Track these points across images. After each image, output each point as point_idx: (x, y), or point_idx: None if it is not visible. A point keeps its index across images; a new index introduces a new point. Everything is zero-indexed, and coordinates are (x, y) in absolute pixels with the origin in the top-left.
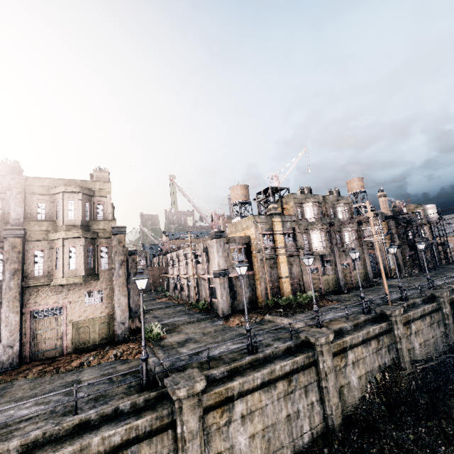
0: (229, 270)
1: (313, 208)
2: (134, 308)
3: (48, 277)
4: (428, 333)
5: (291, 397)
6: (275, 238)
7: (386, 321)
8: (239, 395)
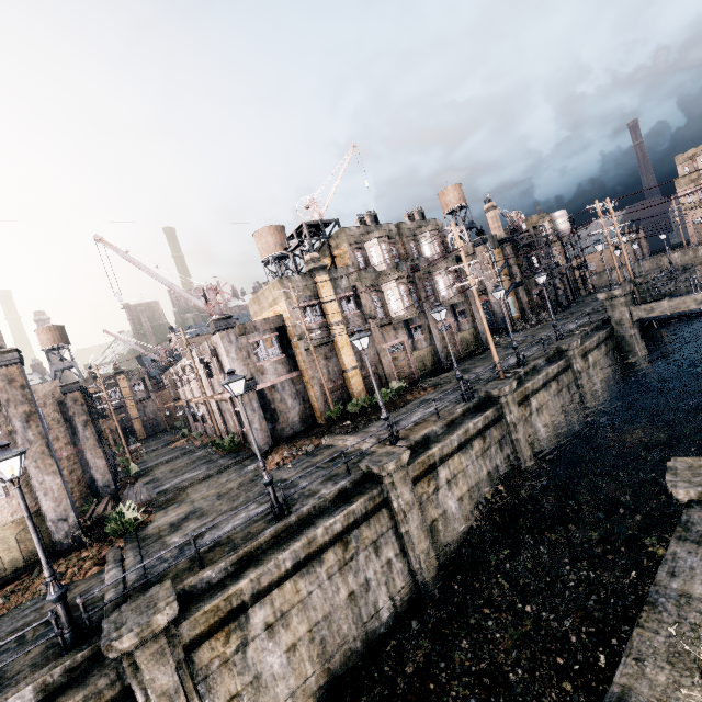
0: (256, 379)
1: (381, 248)
2: (101, 481)
3: None
4: (556, 405)
5: (353, 566)
6: (325, 310)
7: (493, 406)
8: (256, 597)
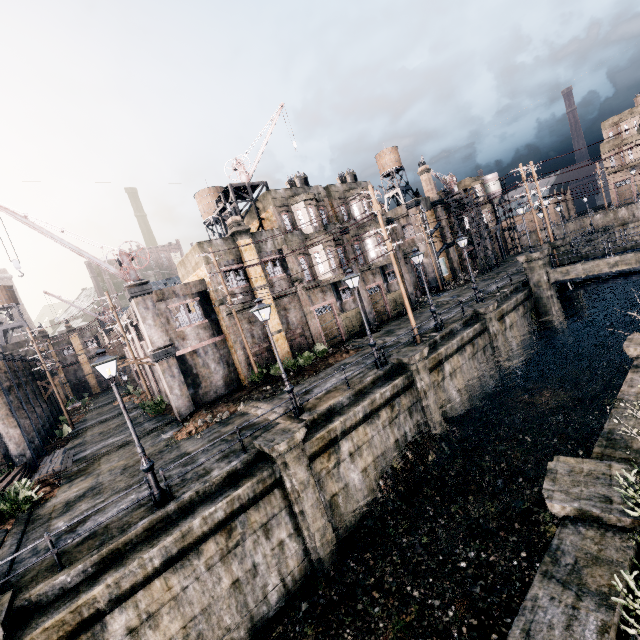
0: (176, 345)
1: (307, 211)
2: (16, 450)
3: None
4: (470, 368)
5: (238, 552)
6: (248, 274)
7: (403, 374)
8: (115, 602)
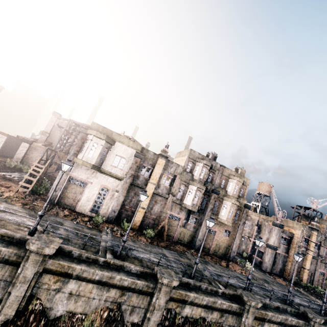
0: (277, 248)
1: None
2: None
3: (216, 215)
4: None
5: None
6: (309, 243)
7: None
8: None
